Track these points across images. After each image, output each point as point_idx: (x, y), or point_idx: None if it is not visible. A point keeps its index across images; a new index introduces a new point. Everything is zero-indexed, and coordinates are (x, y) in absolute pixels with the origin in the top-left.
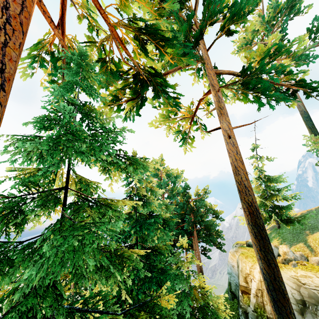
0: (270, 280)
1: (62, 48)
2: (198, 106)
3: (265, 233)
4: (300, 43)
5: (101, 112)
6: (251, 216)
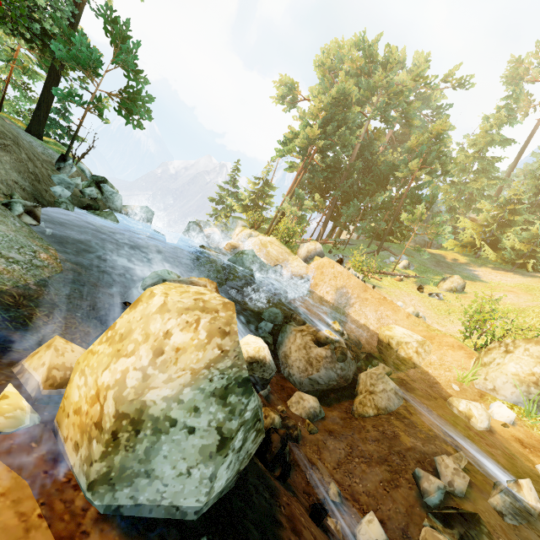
0: None
1: None
2: None
3: None
4: None
5: None
6: None
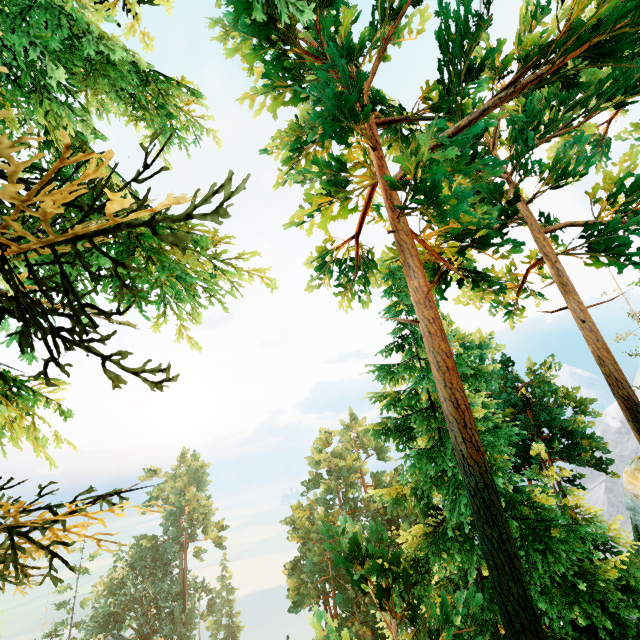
0: None
1: (356, 257)
2: (526, 275)
3: None
4: None
5: None
6: (629, 411)
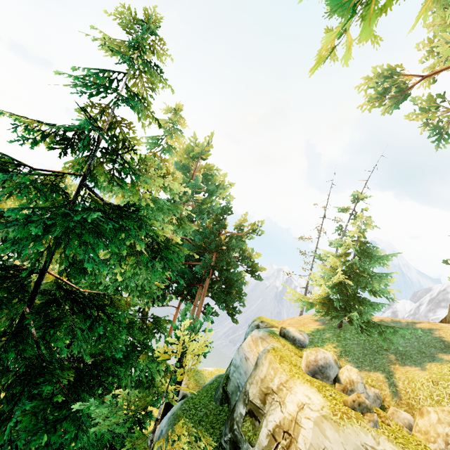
0: None
1: None
2: None
3: None
4: None
5: None
6: None
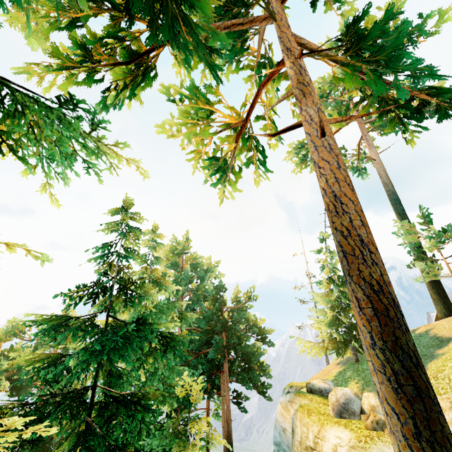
0: None
1: None
2: (255, 100)
3: (425, 375)
4: (441, 14)
5: None
6: (381, 320)
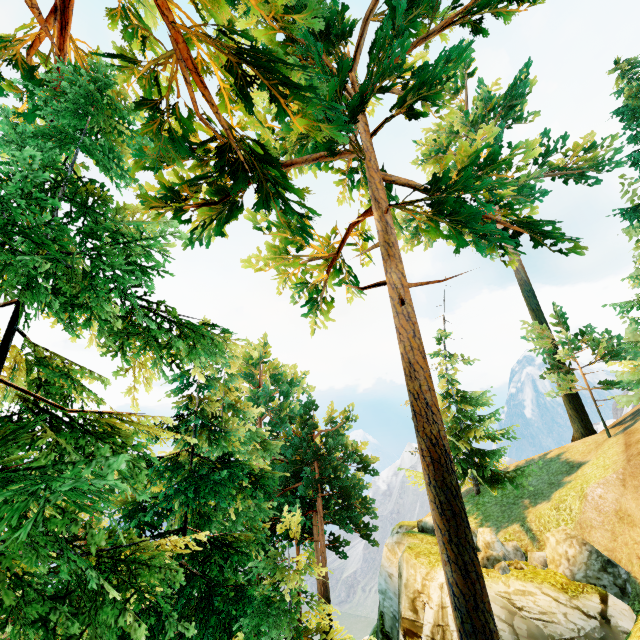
0: (467, 611)
1: (57, 61)
2: (345, 237)
3: (460, 503)
4: (528, 153)
5: (126, 208)
6: (435, 466)
